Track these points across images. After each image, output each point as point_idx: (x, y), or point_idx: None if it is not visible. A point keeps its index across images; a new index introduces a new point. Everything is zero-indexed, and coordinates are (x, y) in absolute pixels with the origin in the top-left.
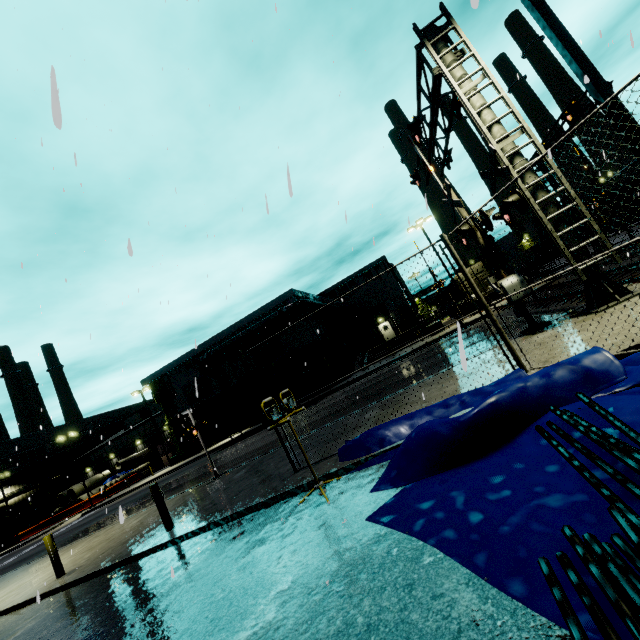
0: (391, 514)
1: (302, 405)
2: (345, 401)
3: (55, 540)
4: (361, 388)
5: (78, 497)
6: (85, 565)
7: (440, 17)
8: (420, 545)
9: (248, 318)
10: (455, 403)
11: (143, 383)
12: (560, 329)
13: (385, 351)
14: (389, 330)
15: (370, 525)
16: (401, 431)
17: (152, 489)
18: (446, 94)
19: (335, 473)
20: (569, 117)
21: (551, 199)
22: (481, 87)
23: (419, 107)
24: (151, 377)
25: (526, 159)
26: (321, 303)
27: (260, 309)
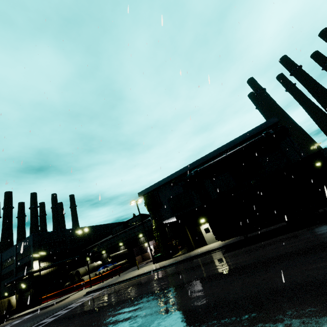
0: None
1: (324, 212)
2: None
3: (74, 323)
4: None
5: (81, 277)
6: None
7: None
8: None
9: (231, 143)
10: None
11: (139, 194)
12: None
13: None
14: None
15: None
16: None
17: None
18: None
19: None
20: None
21: None
22: None
23: None
24: (146, 190)
25: None
26: None
27: (243, 135)
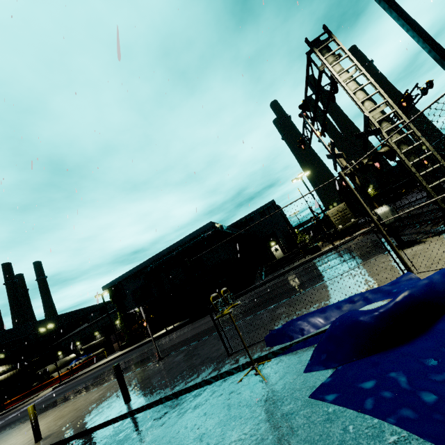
0: (334, 392)
1: None
2: (253, 302)
3: None
4: (264, 292)
5: (51, 374)
6: (58, 431)
7: (323, 33)
8: (376, 423)
9: (180, 242)
10: (359, 299)
11: (104, 288)
12: (427, 244)
13: (277, 266)
14: (279, 251)
15: (314, 402)
16: (317, 322)
17: (115, 368)
18: (325, 85)
19: (265, 356)
20: (404, 103)
21: (411, 150)
22: (355, 76)
23: (306, 94)
24: (109, 284)
25: (390, 123)
26: (231, 232)
27: (188, 235)
